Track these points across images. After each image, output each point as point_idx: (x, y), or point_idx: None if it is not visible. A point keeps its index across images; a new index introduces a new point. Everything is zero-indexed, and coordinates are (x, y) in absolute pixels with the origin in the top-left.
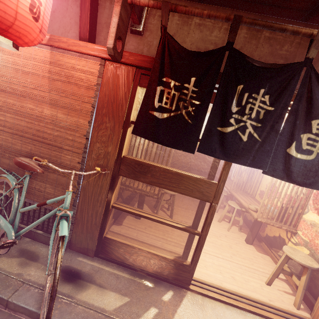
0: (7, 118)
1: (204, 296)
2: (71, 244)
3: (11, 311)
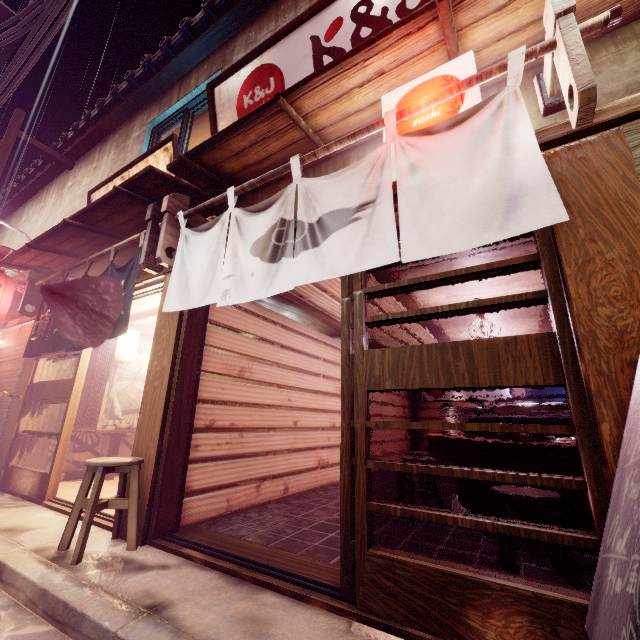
0: None
1: (48, 508)
2: None
3: None
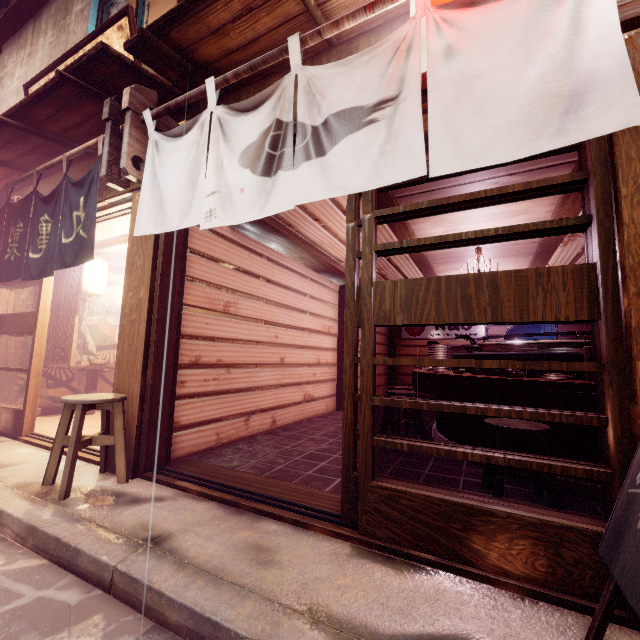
0: None
1: (27, 443)
2: None
3: None
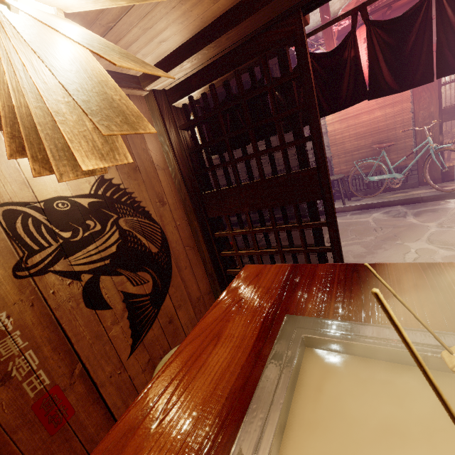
0: (350, 133)
1: None
2: (420, 183)
3: (424, 201)
